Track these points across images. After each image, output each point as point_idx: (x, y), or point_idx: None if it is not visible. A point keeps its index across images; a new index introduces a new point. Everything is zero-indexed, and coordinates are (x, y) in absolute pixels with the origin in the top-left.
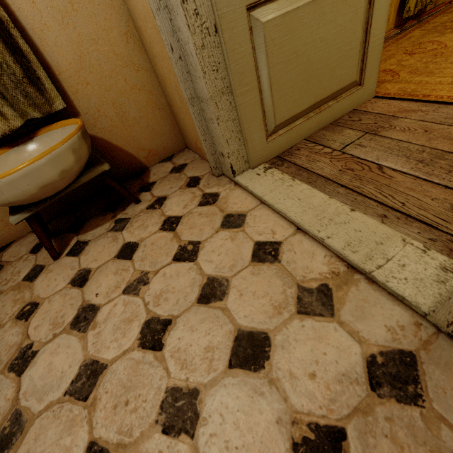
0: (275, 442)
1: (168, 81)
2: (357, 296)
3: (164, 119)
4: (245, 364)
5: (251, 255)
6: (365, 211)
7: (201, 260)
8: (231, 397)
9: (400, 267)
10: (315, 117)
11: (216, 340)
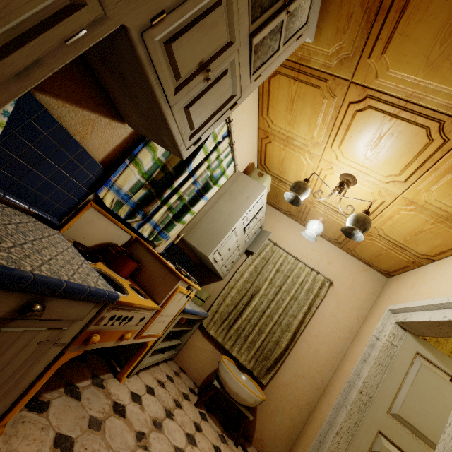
0: None
1: (306, 437)
2: None
3: (285, 442)
4: None
5: None
6: None
7: None
8: None
9: None
10: None
11: None
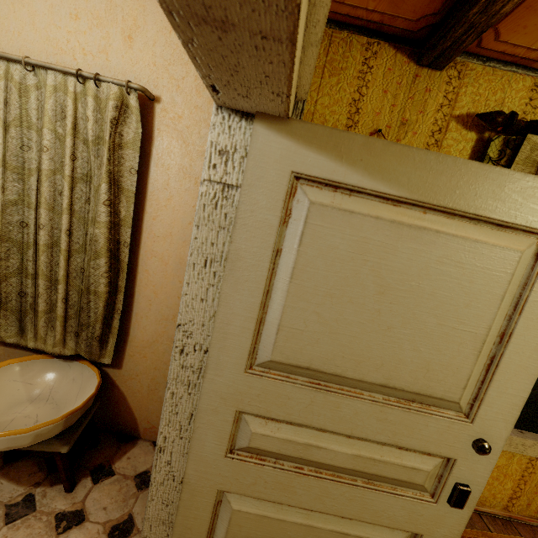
0: None
1: None
2: None
3: None
4: None
5: None
6: None
7: None
8: None
9: None
10: None
11: None
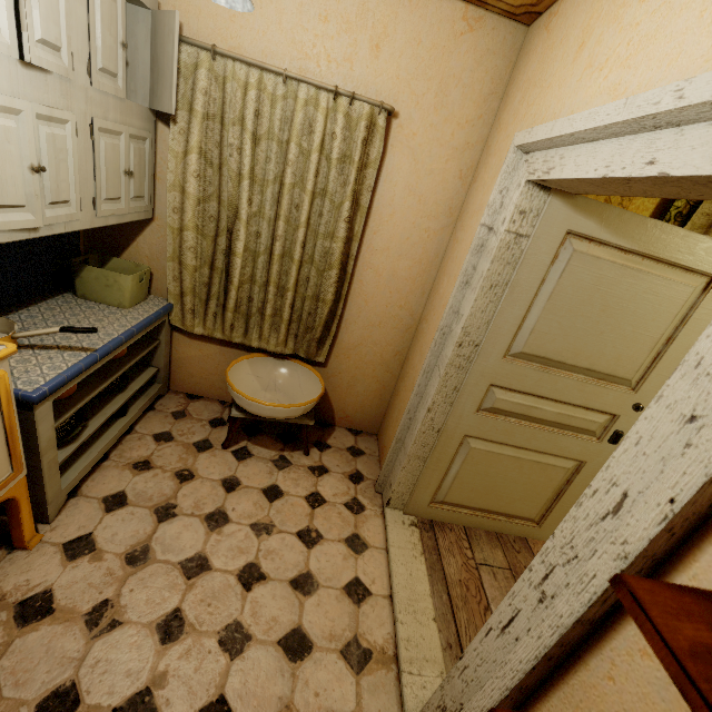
0: (271, 706)
1: (399, 399)
2: (381, 678)
3: (378, 406)
4: (288, 650)
5: (346, 583)
6: (443, 629)
7: (313, 553)
8: (266, 660)
9: (422, 686)
10: (481, 517)
11: (283, 619)
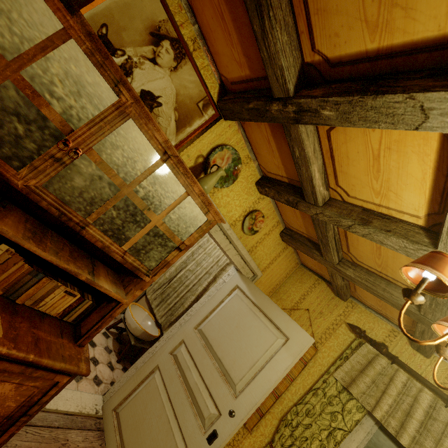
0: None
1: None
2: None
3: None
4: None
5: None
6: (38, 415)
7: None
8: None
9: None
10: None
11: None
